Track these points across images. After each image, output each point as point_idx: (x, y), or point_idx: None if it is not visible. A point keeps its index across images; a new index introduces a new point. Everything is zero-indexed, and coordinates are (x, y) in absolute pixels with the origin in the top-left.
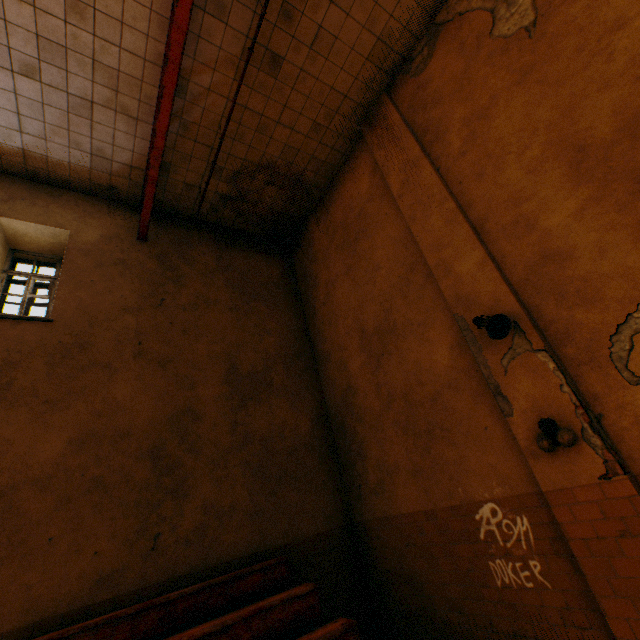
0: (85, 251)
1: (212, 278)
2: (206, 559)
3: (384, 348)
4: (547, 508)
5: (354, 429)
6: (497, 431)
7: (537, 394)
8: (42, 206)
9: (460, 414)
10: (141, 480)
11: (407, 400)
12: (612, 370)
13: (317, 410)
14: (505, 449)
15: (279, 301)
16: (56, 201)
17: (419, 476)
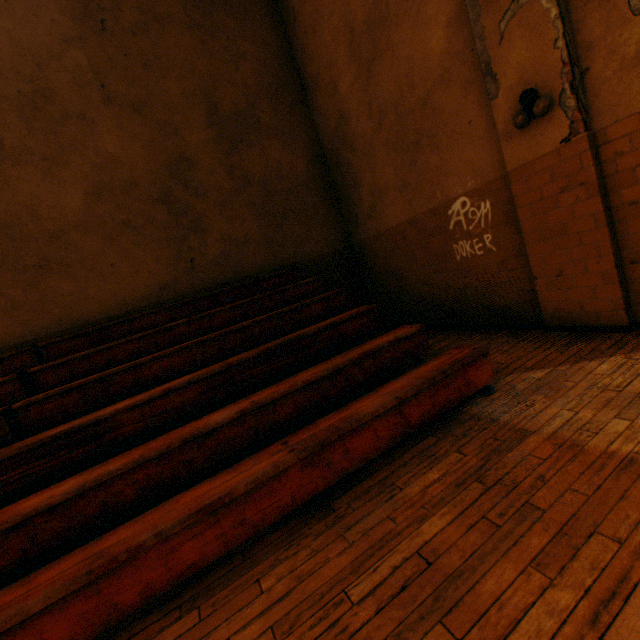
0: None
1: None
2: (235, 274)
3: (375, 50)
4: (508, 188)
5: (348, 162)
6: (480, 123)
7: (528, 61)
8: None
9: (448, 114)
10: (163, 222)
11: (398, 113)
12: (621, 0)
13: (312, 150)
14: (484, 141)
15: (248, 8)
16: None
17: (405, 191)
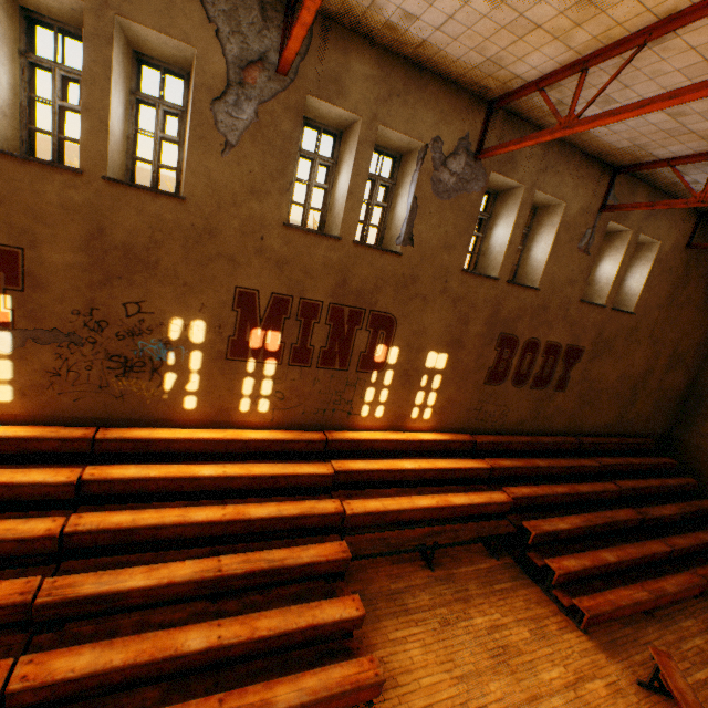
0: (659, 261)
1: (699, 281)
2: (628, 429)
3: None
4: None
5: None
6: None
7: None
8: (658, 220)
9: None
10: (626, 397)
11: None
12: None
13: (690, 380)
14: None
15: None
16: (665, 213)
17: None
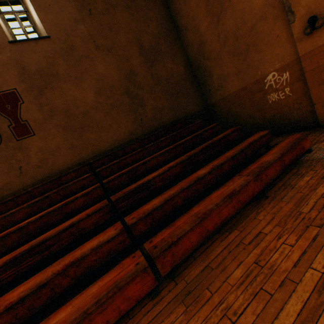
0: None
1: None
2: (160, 124)
3: (222, 8)
4: (299, 64)
5: (205, 65)
6: (283, 36)
7: (311, 3)
8: None
9: (265, 34)
10: (127, 103)
11: (235, 37)
12: None
13: (185, 62)
14: (285, 44)
15: None
16: None
17: (239, 74)
